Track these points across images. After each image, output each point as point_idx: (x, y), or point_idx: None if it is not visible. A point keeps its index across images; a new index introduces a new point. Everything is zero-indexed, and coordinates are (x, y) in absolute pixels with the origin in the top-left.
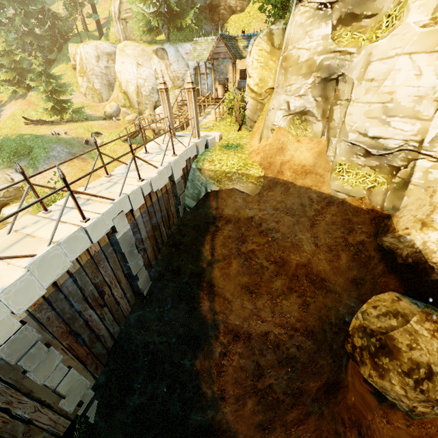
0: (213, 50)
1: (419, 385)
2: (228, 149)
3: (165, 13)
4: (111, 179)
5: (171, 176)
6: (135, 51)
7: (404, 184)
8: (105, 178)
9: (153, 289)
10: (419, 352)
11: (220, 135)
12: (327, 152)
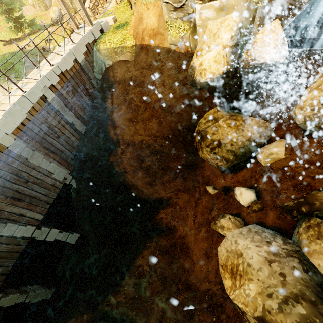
0: None
1: (213, 151)
2: (118, 29)
3: None
4: (38, 69)
5: (76, 60)
6: None
7: (195, 27)
8: (36, 69)
9: (87, 130)
10: (217, 135)
11: (114, 18)
12: (162, 13)
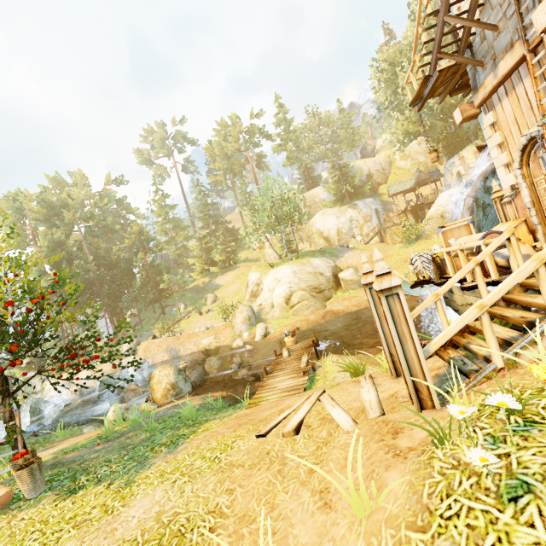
0: (417, 178)
1: None
2: None
3: (346, 191)
4: None
5: None
6: (334, 211)
7: None
8: None
9: None
10: None
11: None
12: None
